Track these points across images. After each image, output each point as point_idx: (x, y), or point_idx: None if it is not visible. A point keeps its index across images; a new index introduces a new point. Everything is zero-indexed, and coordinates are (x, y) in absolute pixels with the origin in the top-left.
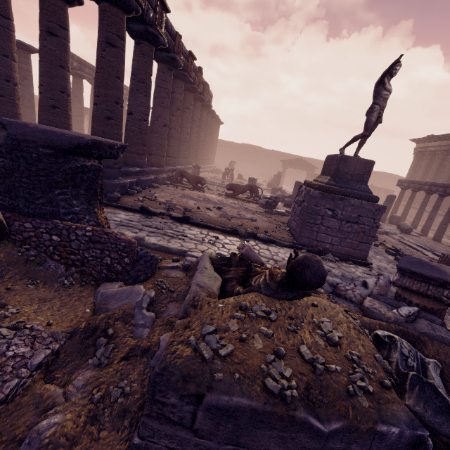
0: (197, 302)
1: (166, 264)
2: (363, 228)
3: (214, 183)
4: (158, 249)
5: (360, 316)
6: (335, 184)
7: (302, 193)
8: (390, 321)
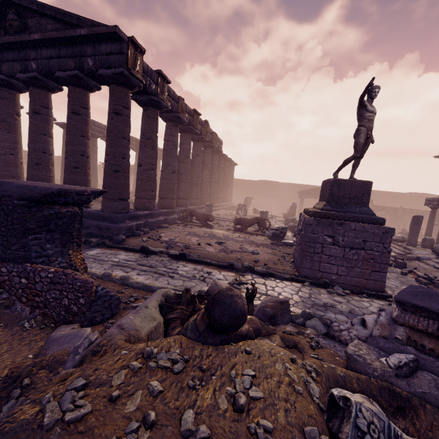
0: (104, 348)
1: (137, 303)
2: (371, 255)
3: (226, 219)
4: (141, 288)
5: (332, 366)
6: (331, 209)
7: (301, 221)
8: (376, 374)
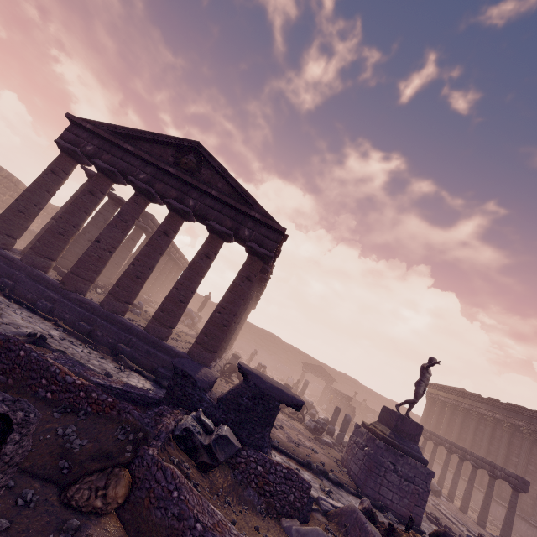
0: None
1: None
2: (417, 490)
3: None
4: None
5: None
6: (395, 438)
7: (363, 435)
8: None
